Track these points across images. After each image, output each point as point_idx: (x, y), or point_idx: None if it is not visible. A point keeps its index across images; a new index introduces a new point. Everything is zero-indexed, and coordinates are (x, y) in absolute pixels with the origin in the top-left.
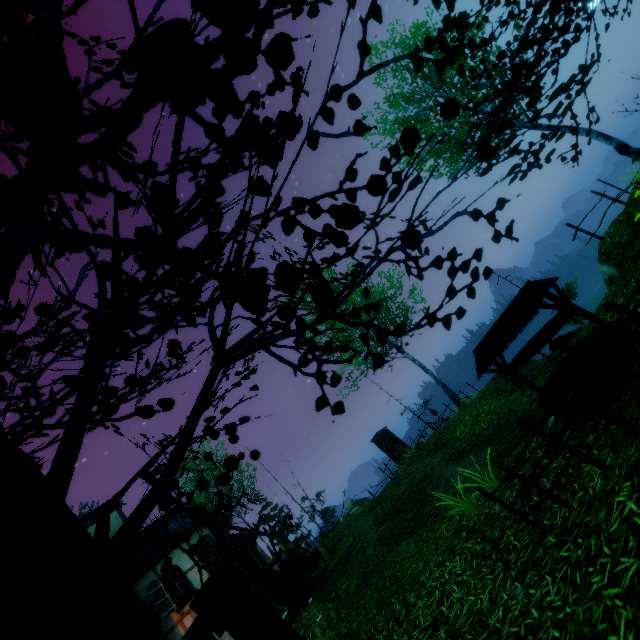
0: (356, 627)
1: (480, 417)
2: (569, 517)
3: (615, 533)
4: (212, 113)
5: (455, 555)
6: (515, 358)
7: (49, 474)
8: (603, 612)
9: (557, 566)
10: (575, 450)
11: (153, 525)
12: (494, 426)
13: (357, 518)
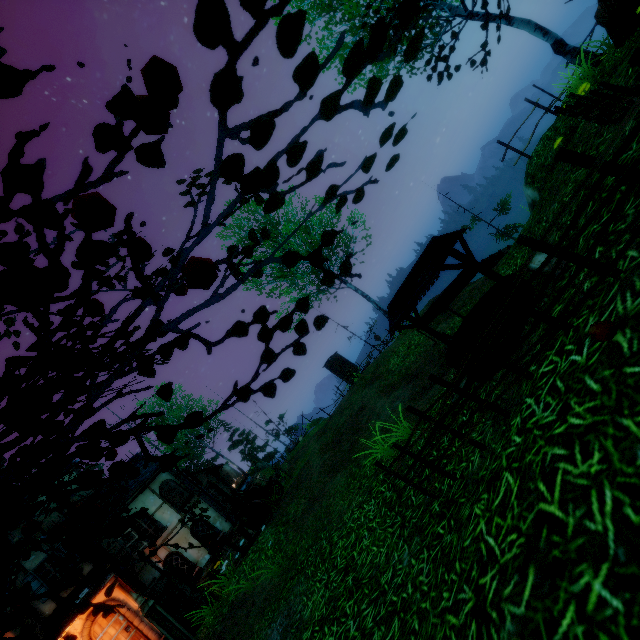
0: (299, 551)
1: (411, 349)
2: (452, 487)
3: (466, 551)
4: None
5: (371, 498)
6: (425, 314)
7: None
8: (442, 639)
9: (433, 542)
10: (457, 433)
11: None
12: (421, 359)
13: (312, 439)
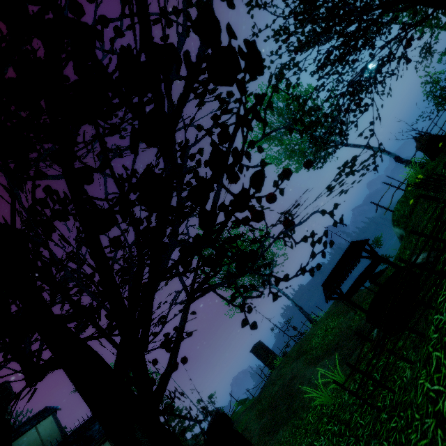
0: None
1: (328, 331)
2: (393, 399)
3: (420, 404)
4: (183, 159)
5: (320, 436)
6: (348, 290)
7: (116, 365)
8: None
9: (390, 434)
10: (392, 351)
11: (81, 427)
12: (338, 337)
13: (242, 415)
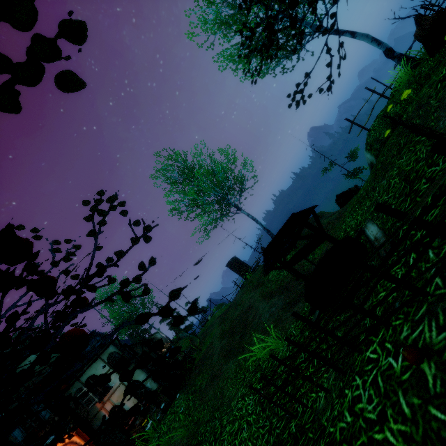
0: (201, 419)
1: None
2: (305, 414)
3: None
4: None
5: (251, 393)
6: (290, 260)
7: None
8: None
9: None
10: (307, 379)
11: None
12: (291, 275)
13: (216, 321)
